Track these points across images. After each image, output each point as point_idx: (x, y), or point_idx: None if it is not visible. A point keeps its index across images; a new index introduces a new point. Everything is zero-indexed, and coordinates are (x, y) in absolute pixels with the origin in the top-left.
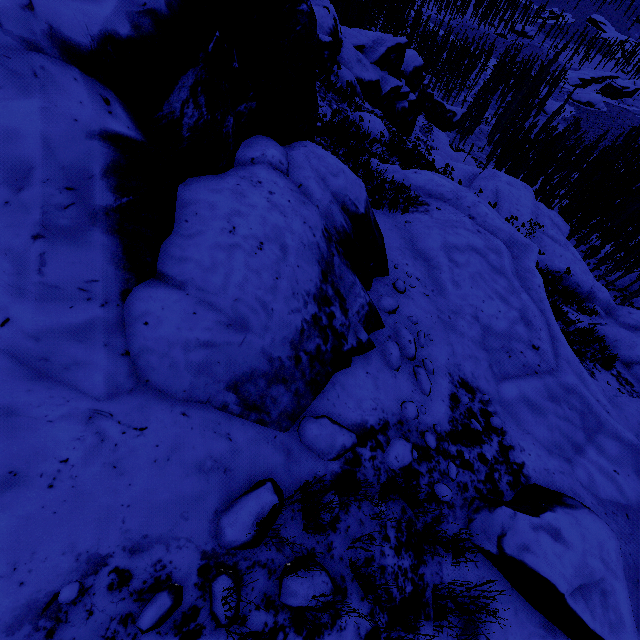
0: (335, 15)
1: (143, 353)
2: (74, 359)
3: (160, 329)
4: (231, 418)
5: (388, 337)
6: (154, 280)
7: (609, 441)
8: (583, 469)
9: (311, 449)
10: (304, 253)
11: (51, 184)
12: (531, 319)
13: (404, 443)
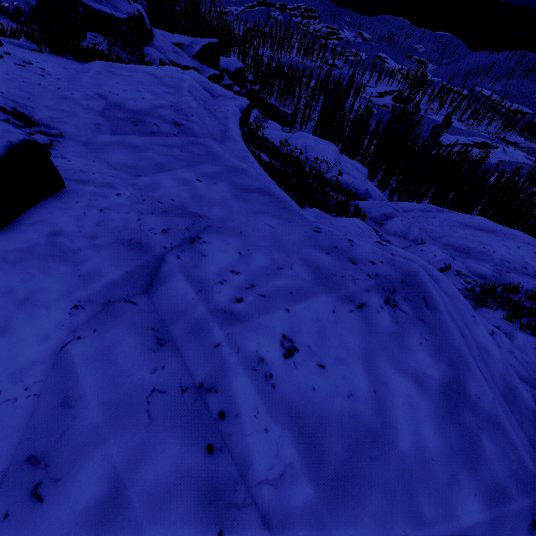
0: (143, 12)
1: None
2: None
3: None
4: None
5: None
6: None
7: (212, 166)
8: (151, 177)
9: None
10: None
11: None
12: (184, 108)
13: None
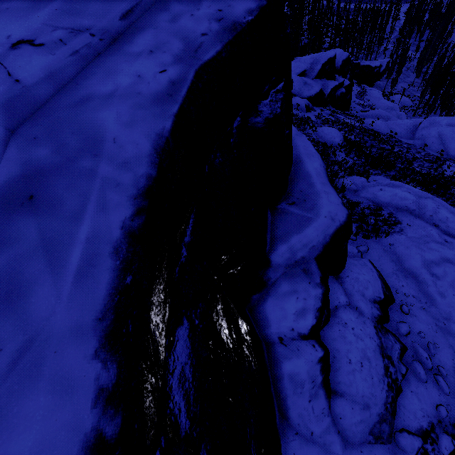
0: None
1: (343, 430)
2: (330, 441)
3: (345, 420)
4: (373, 446)
5: (412, 357)
6: (332, 394)
7: None
8: None
9: (404, 451)
10: (375, 355)
11: (309, 383)
12: None
13: (446, 437)
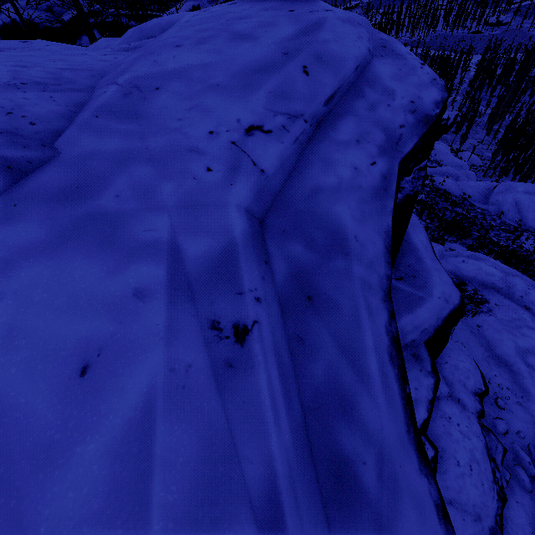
0: None
1: None
2: None
3: (457, 532)
4: None
5: (513, 460)
6: None
7: None
8: None
9: None
10: (483, 457)
11: None
12: None
13: None
